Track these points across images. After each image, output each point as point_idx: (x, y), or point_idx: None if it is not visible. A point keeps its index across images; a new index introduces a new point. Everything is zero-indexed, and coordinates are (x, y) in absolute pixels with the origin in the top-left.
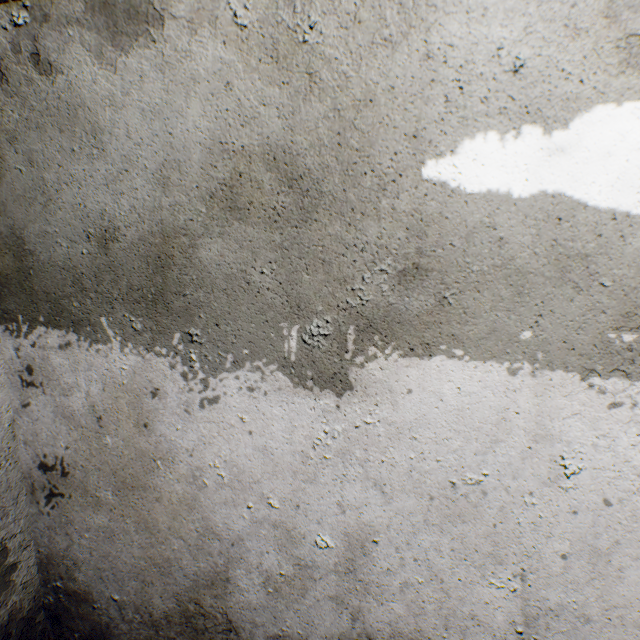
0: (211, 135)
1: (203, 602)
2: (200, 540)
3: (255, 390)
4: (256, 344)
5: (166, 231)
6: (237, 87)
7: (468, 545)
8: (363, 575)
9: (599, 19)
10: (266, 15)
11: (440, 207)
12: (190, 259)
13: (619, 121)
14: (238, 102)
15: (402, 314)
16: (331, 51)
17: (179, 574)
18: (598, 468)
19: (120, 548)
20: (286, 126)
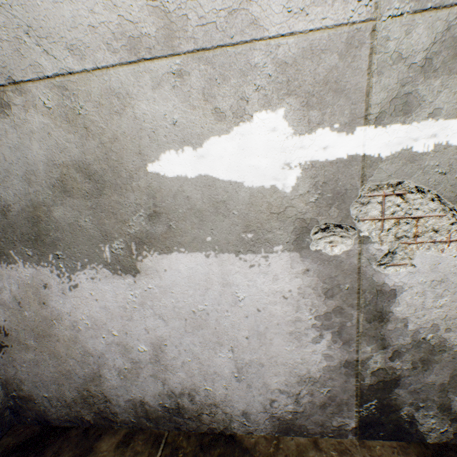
0: (47, 157)
1: (91, 389)
2: (83, 358)
3: (95, 278)
4: (91, 256)
5: (35, 204)
6: (54, 135)
7: (206, 339)
8: (164, 362)
9: (202, 102)
10: (59, 103)
11: (159, 184)
12: (49, 217)
13: (222, 143)
14: (56, 142)
15: (154, 234)
16: (93, 117)
17: (76, 377)
18: (252, 295)
19: (43, 369)
20: (81, 151)
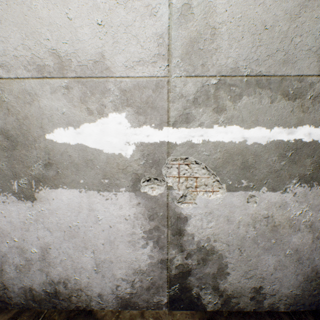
0: None
1: None
2: None
3: (5, 202)
4: (4, 187)
5: None
6: None
7: (77, 245)
8: (48, 260)
9: (80, 103)
10: None
11: (53, 146)
12: None
13: (91, 127)
14: None
15: (48, 176)
16: (13, 104)
17: None
18: (107, 217)
19: None
20: (4, 122)
